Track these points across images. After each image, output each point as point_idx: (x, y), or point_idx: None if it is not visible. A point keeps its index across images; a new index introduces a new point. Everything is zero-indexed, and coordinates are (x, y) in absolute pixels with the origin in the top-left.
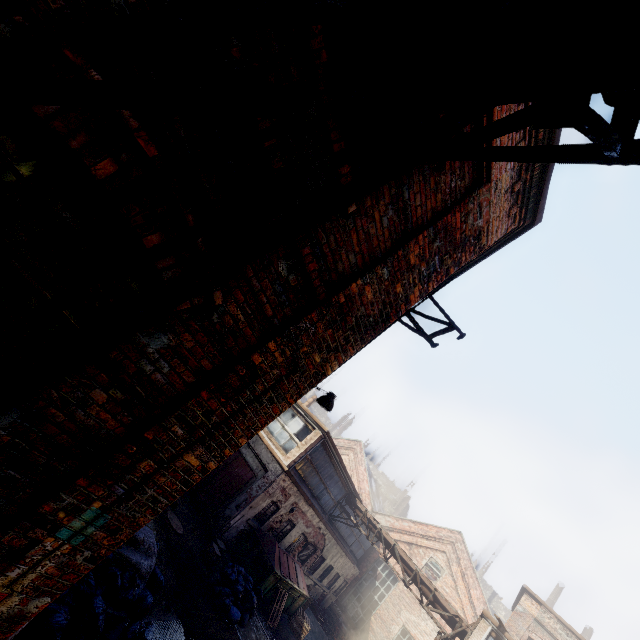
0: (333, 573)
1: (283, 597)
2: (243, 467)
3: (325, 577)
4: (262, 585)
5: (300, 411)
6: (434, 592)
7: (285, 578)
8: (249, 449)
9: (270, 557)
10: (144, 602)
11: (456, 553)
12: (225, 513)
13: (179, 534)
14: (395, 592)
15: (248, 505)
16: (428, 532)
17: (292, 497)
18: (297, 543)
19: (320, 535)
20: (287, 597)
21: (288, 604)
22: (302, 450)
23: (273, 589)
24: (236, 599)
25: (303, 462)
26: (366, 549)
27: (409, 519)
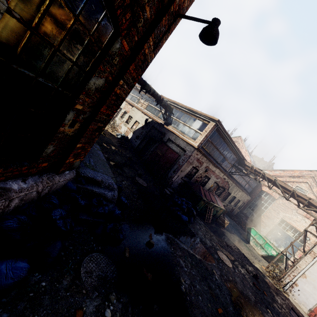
0: (236, 200)
1: (211, 210)
2: (172, 153)
3: (232, 202)
4: (197, 206)
5: (198, 115)
6: (308, 200)
7: (209, 202)
8: (173, 144)
9: (198, 193)
10: (114, 213)
11: (315, 182)
12: (168, 176)
13: (144, 186)
14: (274, 205)
15: (179, 170)
16: (293, 174)
17: (204, 163)
18: (213, 187)
19: (225, 182)
20: (213, 210)
21: (214, 213)
22: (204, 136)
23: (204, 207)
24: (183, 212)
25: (206, 144)
26: (253, 188)
27: (279, 169)
